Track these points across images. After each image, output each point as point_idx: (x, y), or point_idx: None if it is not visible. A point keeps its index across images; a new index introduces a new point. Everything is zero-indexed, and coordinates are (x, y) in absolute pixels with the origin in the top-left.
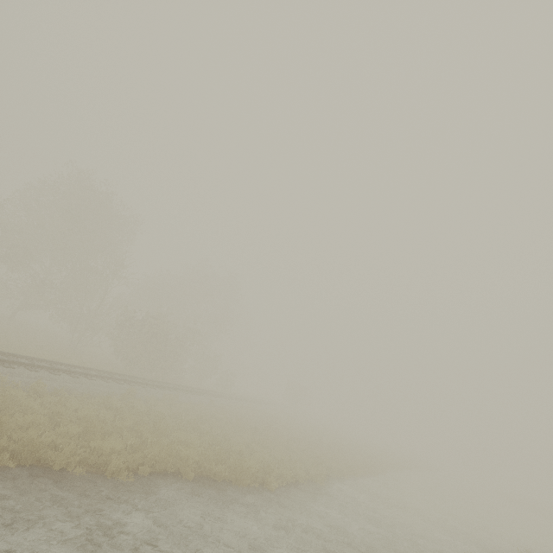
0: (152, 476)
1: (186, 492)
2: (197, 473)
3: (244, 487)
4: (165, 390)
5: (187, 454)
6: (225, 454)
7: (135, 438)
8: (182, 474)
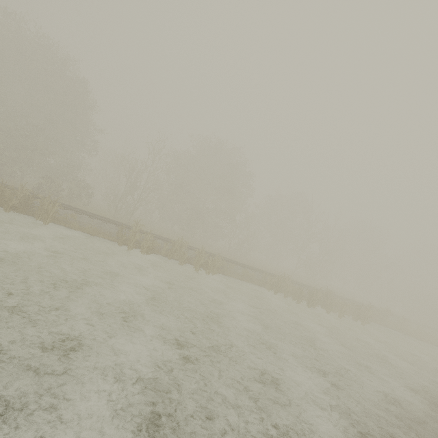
0: None
1: None
2: None
3: None
4: None
5: None
6: None
7: None
8: None
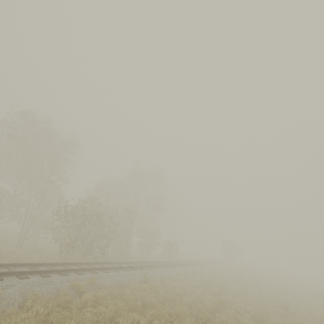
0: None
1: None
2: None
3: None
4: (84, 273)
5: None
6: None
7: None
8: None
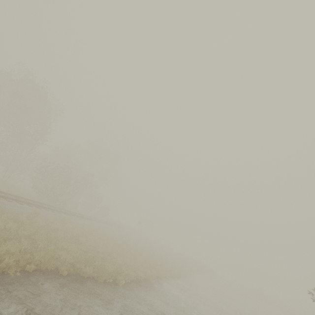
0: (36, 272)
1: (58, 285)
2: (71, 271)
3: (101, 282)
4: (62, 213)
5: (66, 258)
6: (94, 258)
7: (30, 243)
8: (59, 271)
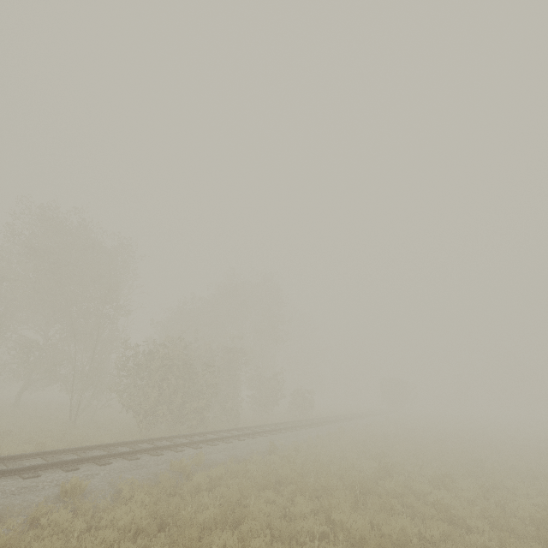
0: None
1: None
2: None
3: None
4: (183, 450)
5: None
6: None
7: None
8: None
